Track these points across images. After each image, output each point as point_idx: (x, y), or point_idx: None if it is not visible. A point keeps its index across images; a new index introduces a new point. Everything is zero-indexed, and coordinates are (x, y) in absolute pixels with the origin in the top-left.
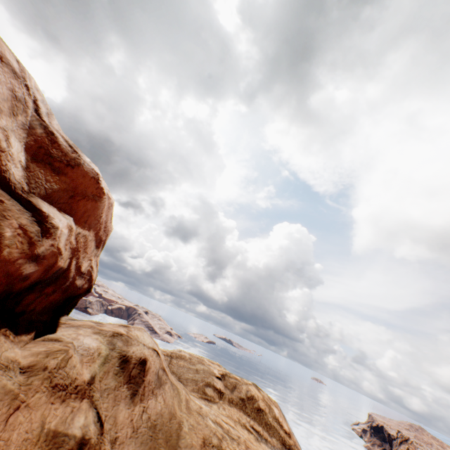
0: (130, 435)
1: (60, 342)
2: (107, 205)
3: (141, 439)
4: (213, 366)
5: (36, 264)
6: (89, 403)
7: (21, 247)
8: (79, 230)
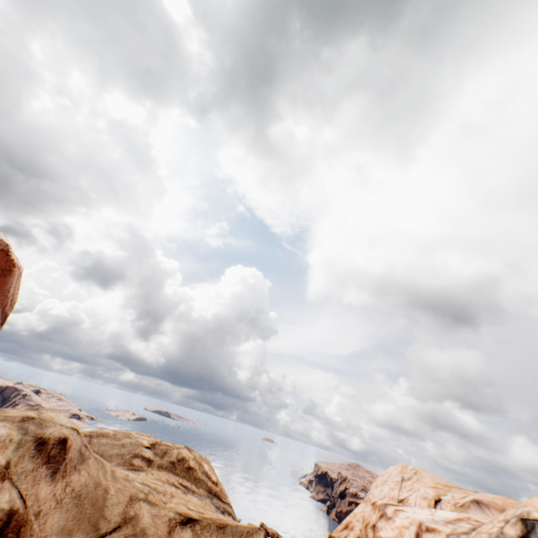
0: (54, 507)
1: None
2: (17, 277)
3: (67, 508)
4: (142, 438)
5: None
6: (11, 483)
7: None
8: None
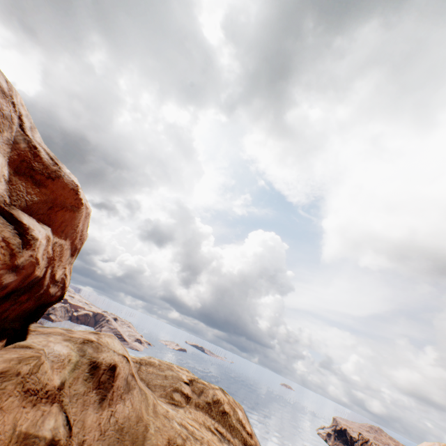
0: (97, 438)
1: (32, 348)
2: (84, 215)
3: (108, 441)
4: (182, 372)
5: (16, 274)
6: (59, 407)
7: (3, 259)
8: (56, 240)
